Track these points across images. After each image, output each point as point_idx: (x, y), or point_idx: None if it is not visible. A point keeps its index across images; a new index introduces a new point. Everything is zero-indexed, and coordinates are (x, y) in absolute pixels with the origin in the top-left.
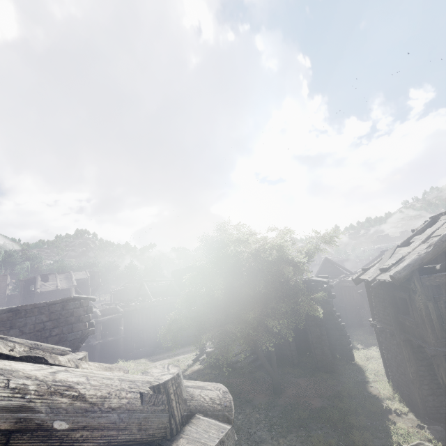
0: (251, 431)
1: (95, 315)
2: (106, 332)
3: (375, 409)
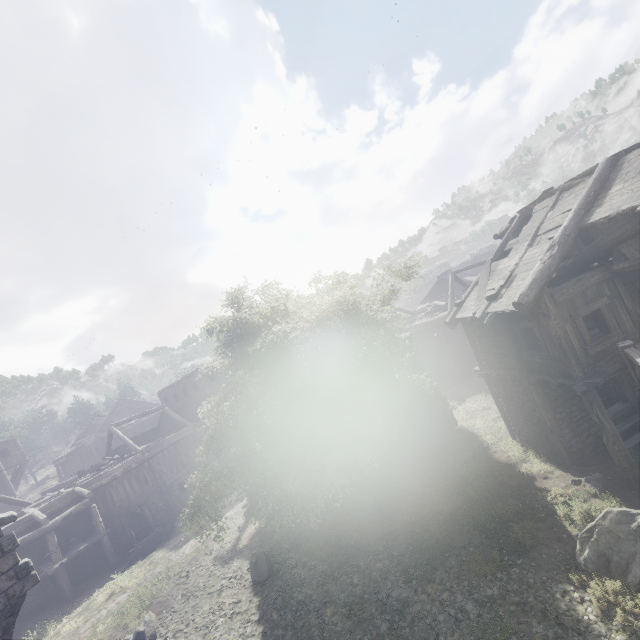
0: (382, 597)
1: (33, 522)
2: (68, 538)
3: (518, 482)
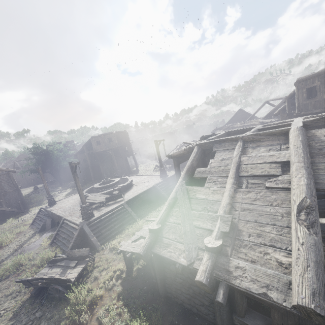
0: None
1: None
2: None
3: None
